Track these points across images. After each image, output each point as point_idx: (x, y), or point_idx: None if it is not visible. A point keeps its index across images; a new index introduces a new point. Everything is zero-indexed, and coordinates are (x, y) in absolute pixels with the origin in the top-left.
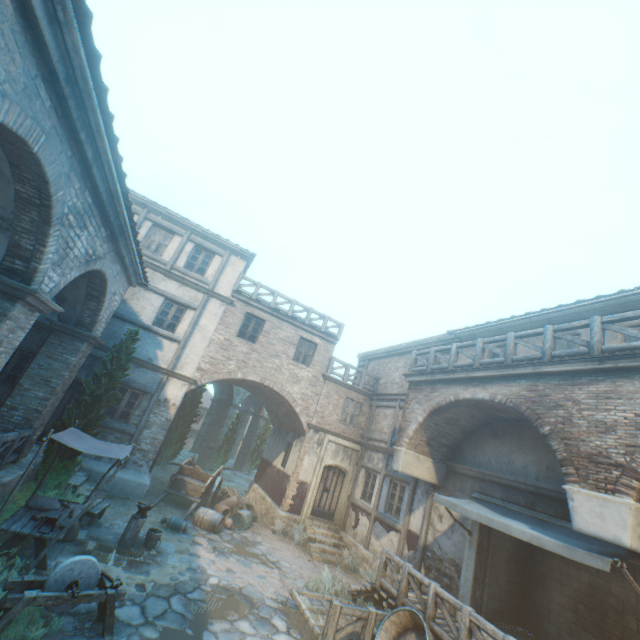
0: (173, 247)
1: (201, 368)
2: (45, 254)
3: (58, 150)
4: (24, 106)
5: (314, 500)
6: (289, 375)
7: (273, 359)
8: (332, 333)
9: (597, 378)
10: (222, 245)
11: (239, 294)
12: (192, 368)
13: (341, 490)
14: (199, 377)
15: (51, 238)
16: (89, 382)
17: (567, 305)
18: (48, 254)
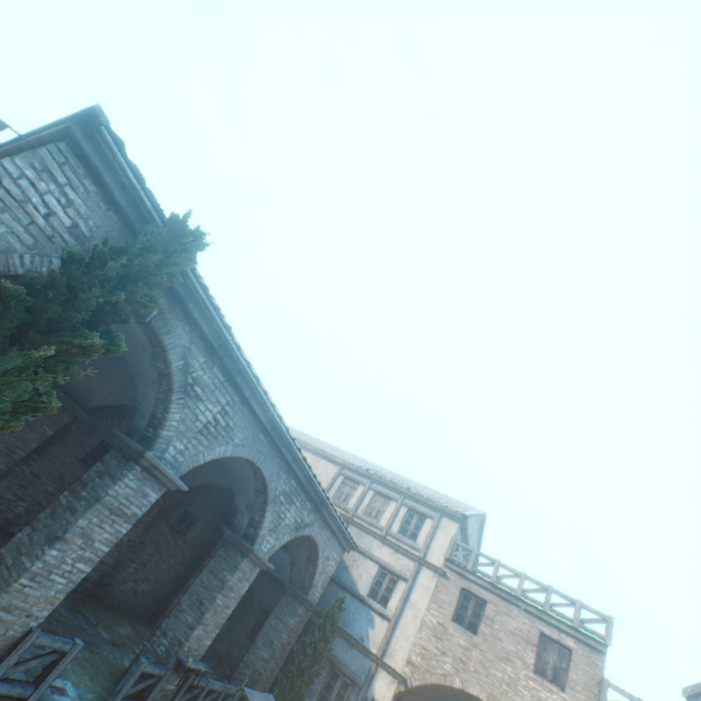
0: (389, 512)
1: (411, 660)
2: (264, 523)
3: (271, 460)
4: (252, 446)
5: None
6: (530, 698)
7: (502, 663)
8: (593, 631)
9: None
10: (432, 506)
11: (451, 562)
12: (401, 658)
13: None
14: (408, 673)
15: (268, 512)
16: (299, 650)
17: None
18: (266, 523)
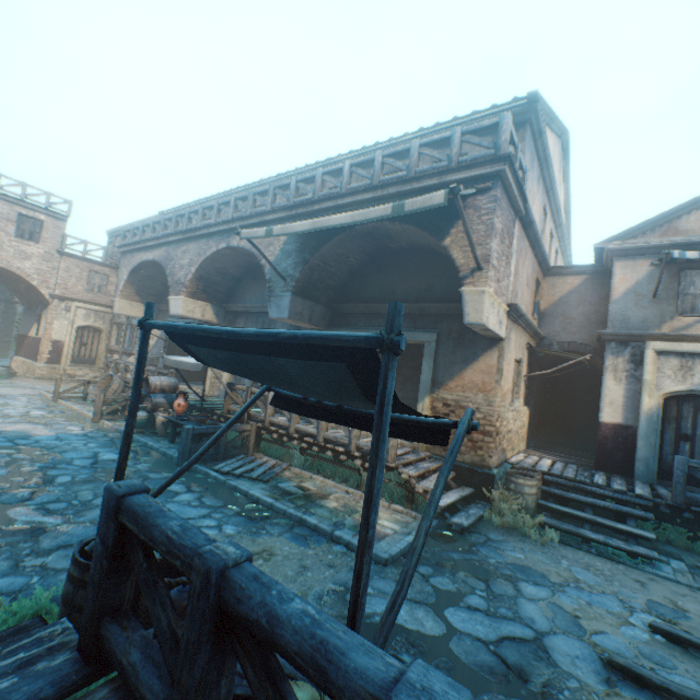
0: None
1: None
2: None
3: None
4: None
5: (74, 353)
6: (16, 252)
7: None
8: (60, 210)
9: (185, 244)
10: None
11: None
12: None
13: (100, 344)
14: None
15: None
16: None
17: (210, 198)
18: None
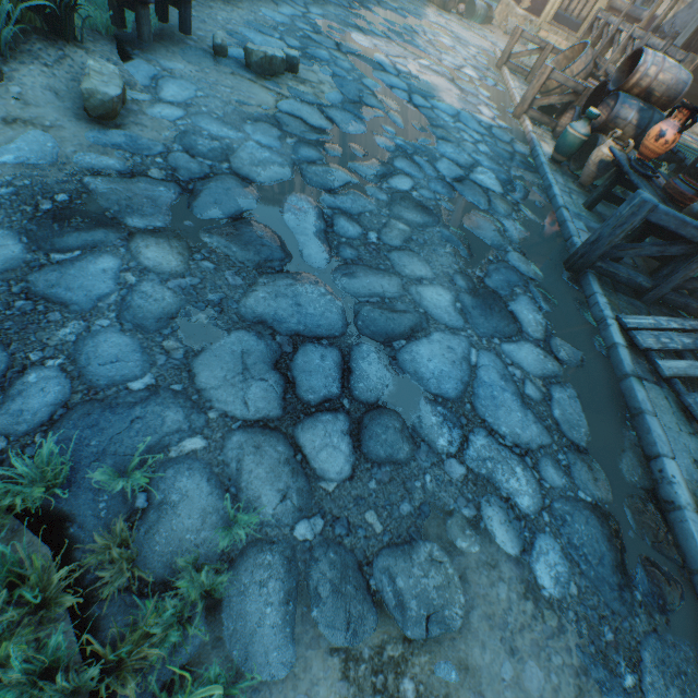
0: None
1: None
2: None
3: None
4: None
5: (562, 2)
6: None
7: None
8: None
9: None
10: None
11: None
12: None
13: None
14: None
15: None
16: None
17: None
18: None
